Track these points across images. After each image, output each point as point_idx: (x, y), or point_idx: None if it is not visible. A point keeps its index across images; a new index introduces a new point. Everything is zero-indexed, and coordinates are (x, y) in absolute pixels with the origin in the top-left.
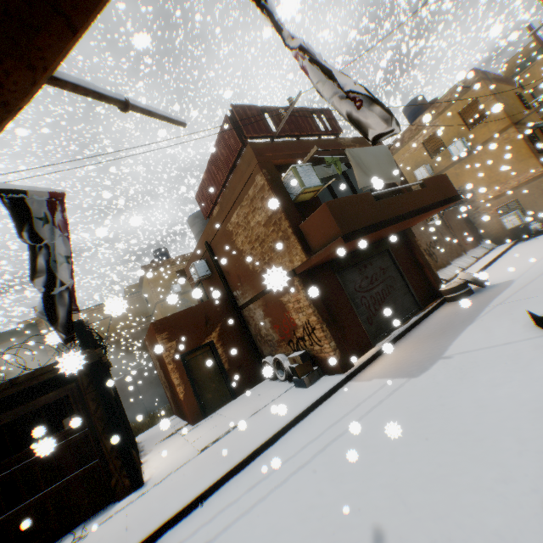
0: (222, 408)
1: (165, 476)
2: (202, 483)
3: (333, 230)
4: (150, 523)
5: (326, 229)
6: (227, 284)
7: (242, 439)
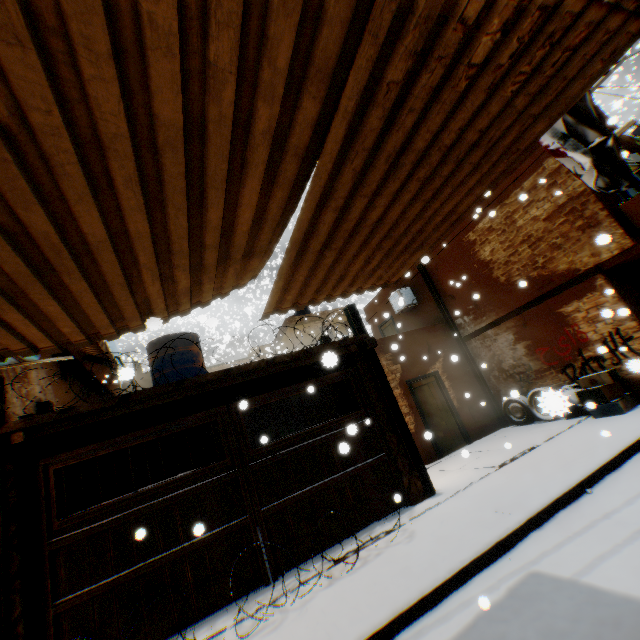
0: (459, 450)
1: (460, 489)
2: (568, 474)
3: None
4: (527, 501)
5: None
6: (447, 311)
7: (572, 450)
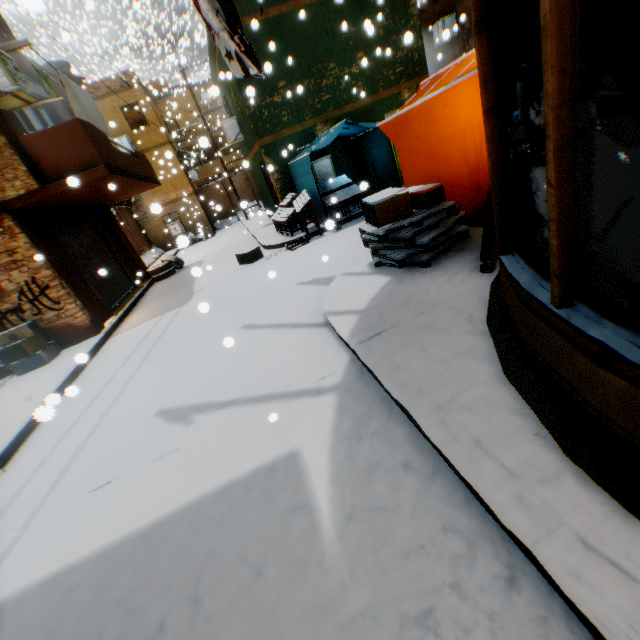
0: None
1: None
2: None
3: (91, 156)
4: None
5: (78, 152)
6: None
7: None
